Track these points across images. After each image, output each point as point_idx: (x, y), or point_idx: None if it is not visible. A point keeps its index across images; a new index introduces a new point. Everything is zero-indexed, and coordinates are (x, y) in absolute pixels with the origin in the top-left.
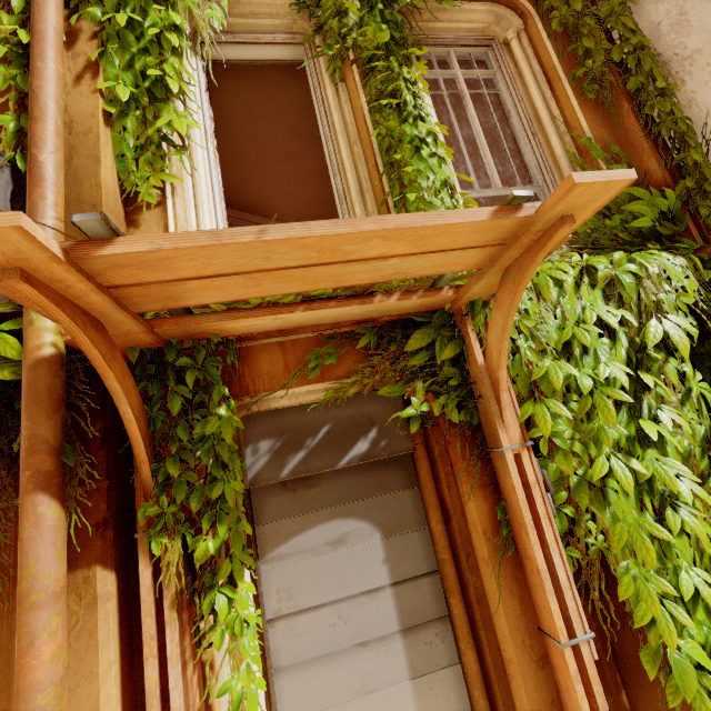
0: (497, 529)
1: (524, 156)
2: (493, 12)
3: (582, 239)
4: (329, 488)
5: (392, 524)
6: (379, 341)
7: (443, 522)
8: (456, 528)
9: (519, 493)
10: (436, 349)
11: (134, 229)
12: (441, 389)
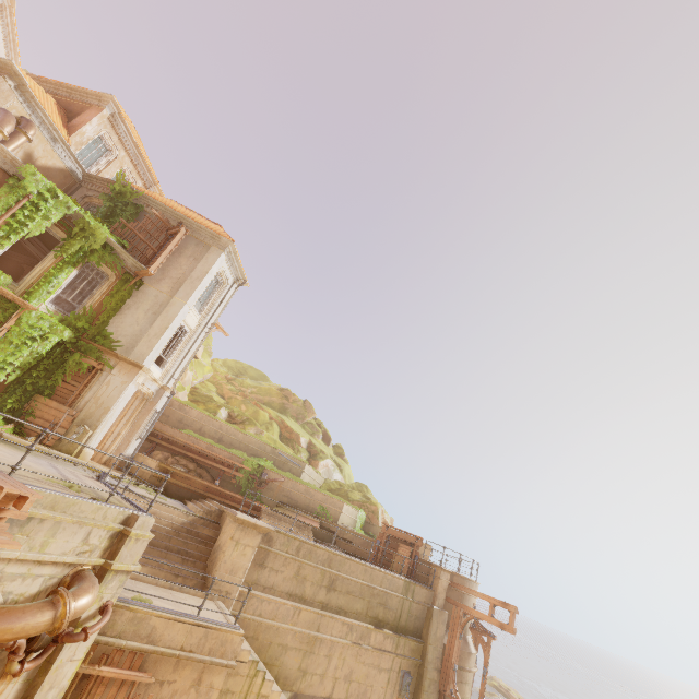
0: None
1: (86, 300)
2: (112, 273)
3: (67, 319)
4: None
5: None
6: (3, 300)
7: None
8: None
9: None
10: (11, 309)
11: None
12: (5, 314)
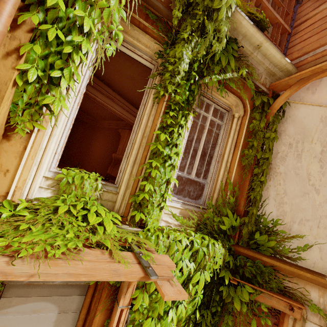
0: (102, 326)
1: (211, 166)
2: (237, 102)
3: (203, 219)
4: (46, 288)
5: (65, 308)
6: None
7: (86, 315)
8: (88, 319)
9: (114, 325)
10: None
11: (6, 141)
12: None
